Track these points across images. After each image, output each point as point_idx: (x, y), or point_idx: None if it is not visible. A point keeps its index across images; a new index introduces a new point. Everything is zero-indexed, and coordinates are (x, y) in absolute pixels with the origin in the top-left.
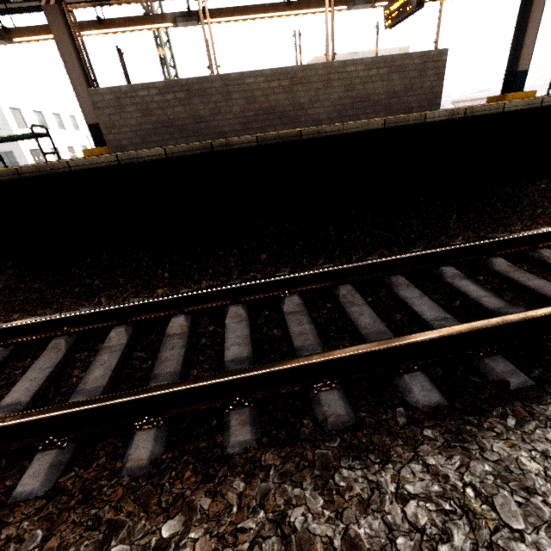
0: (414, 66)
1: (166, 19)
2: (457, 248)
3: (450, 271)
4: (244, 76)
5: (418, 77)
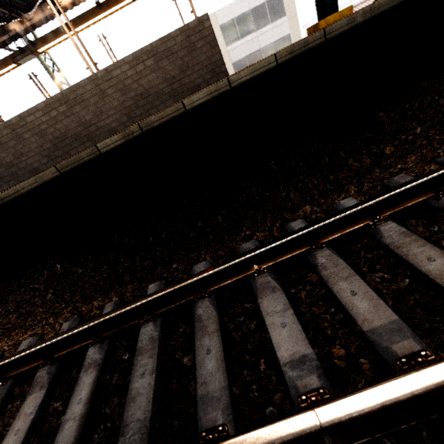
0: (179, 45)
1: (6, 63)
2: (107, 319)
3: (91, 356)
4: (23, 117)
5: (189, 53)
